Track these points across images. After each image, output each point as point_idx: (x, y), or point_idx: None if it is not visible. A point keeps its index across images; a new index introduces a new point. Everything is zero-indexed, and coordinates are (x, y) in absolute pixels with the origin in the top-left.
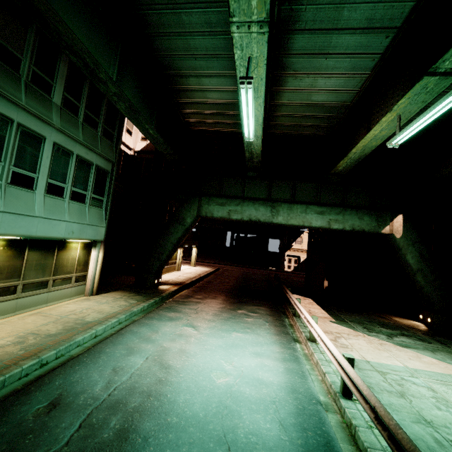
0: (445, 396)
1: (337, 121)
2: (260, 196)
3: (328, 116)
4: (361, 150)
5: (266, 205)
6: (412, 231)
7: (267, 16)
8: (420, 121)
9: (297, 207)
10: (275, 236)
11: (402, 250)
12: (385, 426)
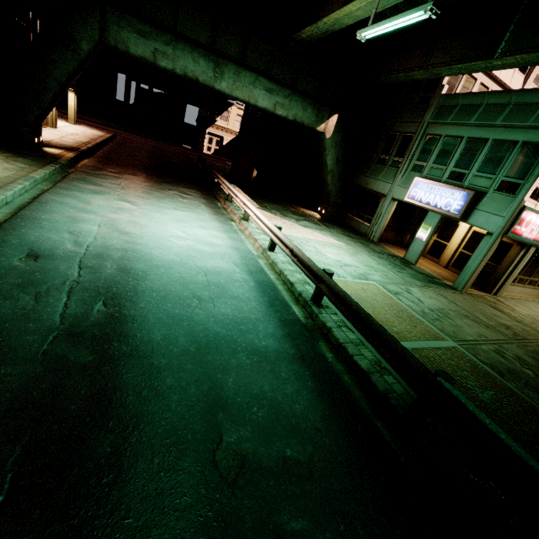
0: (321, 251)
1: None
2: (200, 40)
3: None
4: (332, 23)
5: (209, 59)
6: (339, 134)
7: None
8: (390, 24)
9: (246, 74)
10: (194, 102)
11: (327, 151)
12: (296, 256)
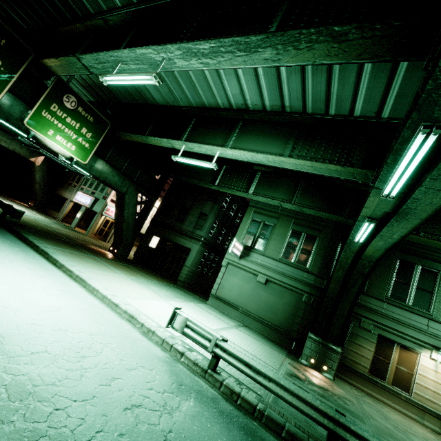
0: None
1: None
2: None
3: None
4: None
5: None
6: (45, 165)
7: None
8: None
9: None
10: None
11: (36, 172)
12: None
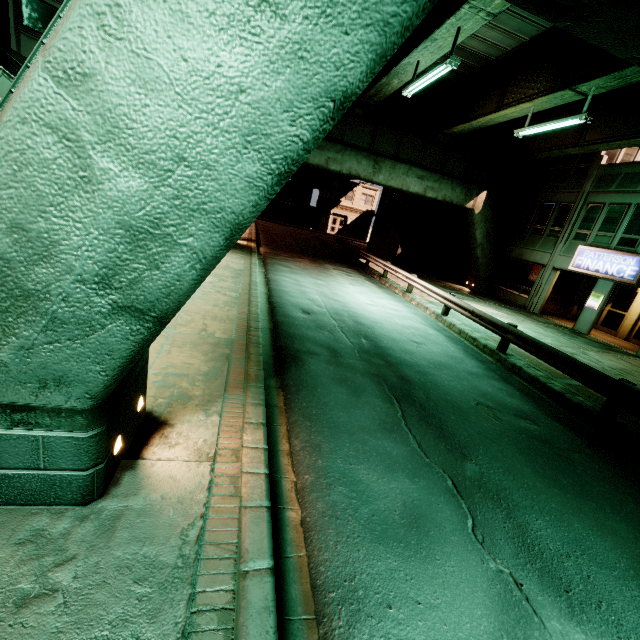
0: None
1: (472, 70)
2: (362, 144)
3: (466, 62)
4: (486, 122)
5: (370, 159)
6: (488, 208)
7: (498, 12)
8: (547, 126)
9: (401, 167)
10: (317, 185)
11: (476, 225)
12: (477, 316)
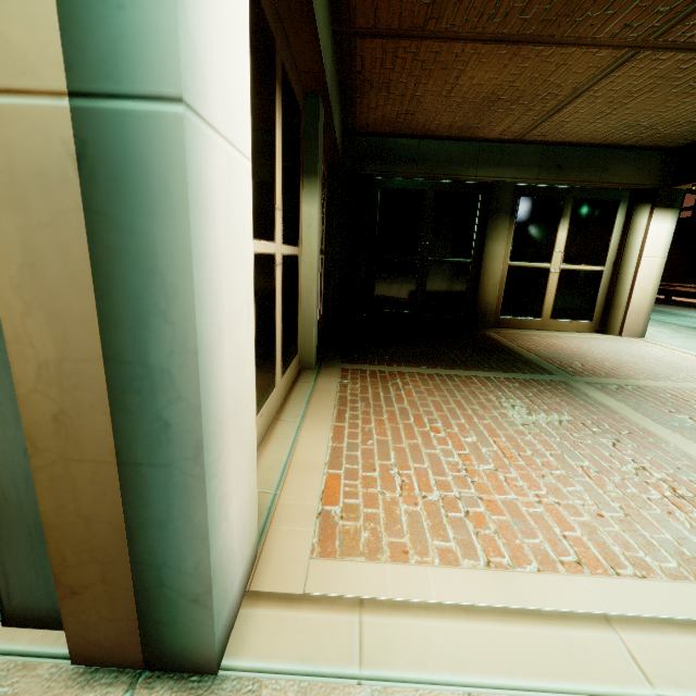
0: None
1: None
2: None
3: None
4: None
5: None
6: None
7: None
8: None
9: None
10: None
11: None
12: None
